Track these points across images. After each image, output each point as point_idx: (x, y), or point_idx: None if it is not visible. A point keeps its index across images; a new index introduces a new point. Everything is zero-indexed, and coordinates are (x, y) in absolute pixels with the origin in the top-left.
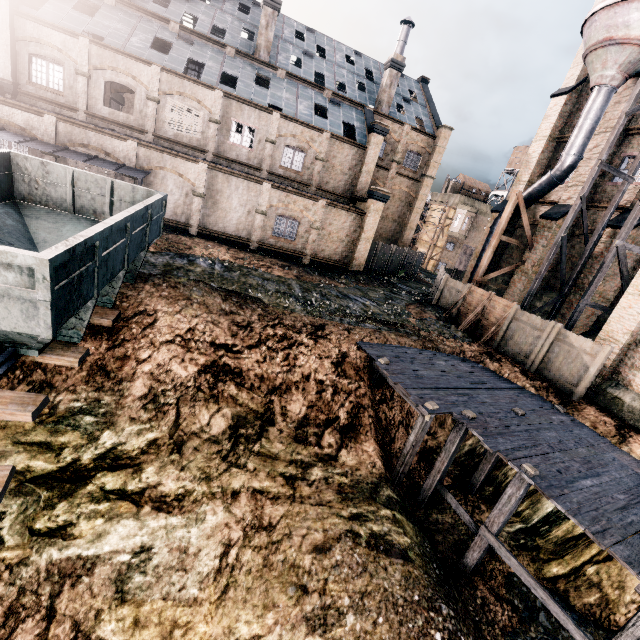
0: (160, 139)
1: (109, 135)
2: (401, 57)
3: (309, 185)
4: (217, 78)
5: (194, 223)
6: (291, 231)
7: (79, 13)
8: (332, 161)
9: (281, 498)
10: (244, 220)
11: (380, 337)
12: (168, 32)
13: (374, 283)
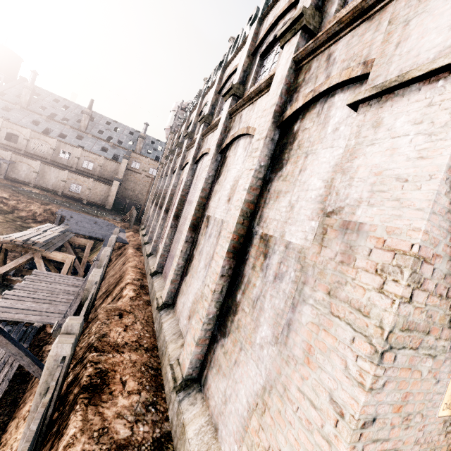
0: (27, 153)
1: (1, 149)
2: (144, 134)
3: (95, 175)
4: (57, 135)
5: (33, 182)
6: (79, 190)
7: (3, 111)
8: (106, 167)
9: (2, 222)
10: (56, 183)
11: (73, 210)
12: (41, 119)
13: (113, 212)
